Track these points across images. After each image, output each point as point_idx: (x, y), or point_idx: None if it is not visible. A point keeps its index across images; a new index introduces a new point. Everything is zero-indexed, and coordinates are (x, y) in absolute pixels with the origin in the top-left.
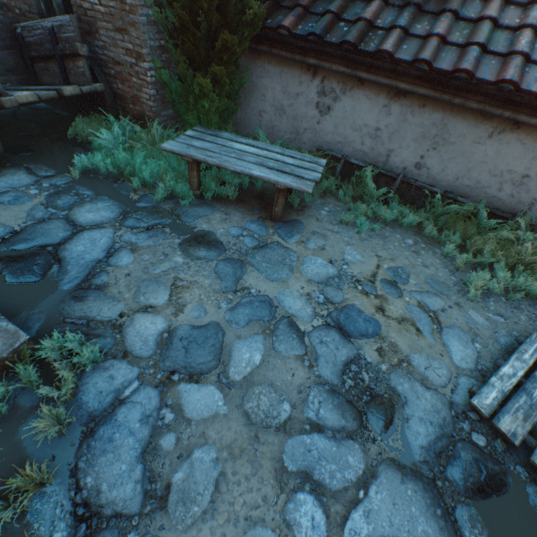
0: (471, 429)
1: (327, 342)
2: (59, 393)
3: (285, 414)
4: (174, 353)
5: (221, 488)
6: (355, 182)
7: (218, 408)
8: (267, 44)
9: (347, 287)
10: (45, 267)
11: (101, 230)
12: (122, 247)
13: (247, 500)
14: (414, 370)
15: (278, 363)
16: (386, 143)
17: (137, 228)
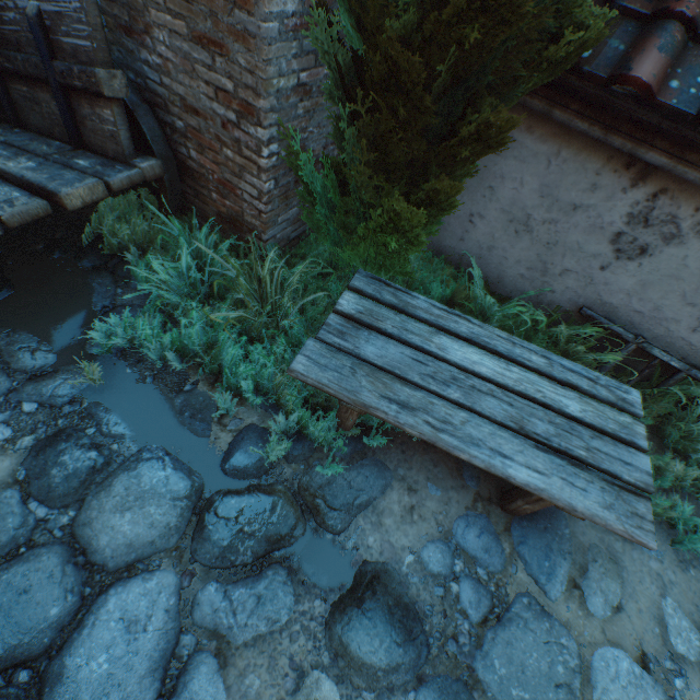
0: None
1: None
2: None
3: None
4: None
5: None
6: (648, 389)
7: None
8: (545, 93)
9: None
10: None
11: (149, 579)
12: (196, 653)
13: None
14: None
15: None
16: None
17: (229, 567)
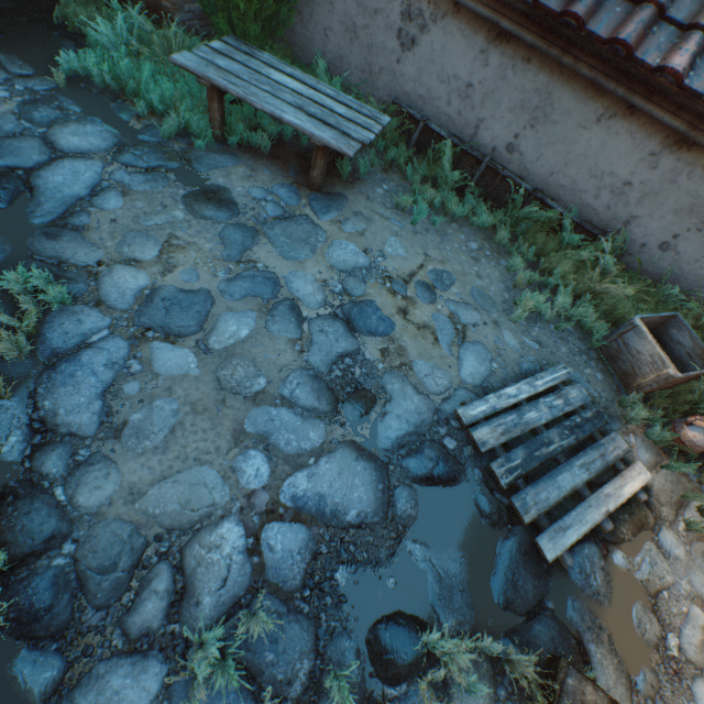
0: (447, 434)
1: (328, 333)
2: (20, 325)
3: (258, 387)
4: (152, 312)
5: (177, 434)
6: (432, 158)
7: (190, 369)
8: None
9: (374, 282)
10: (14, 193)
11: (88, 161)
12: (110, 188)
13: (201, 447)
14: (414, 375)
15: (266, 342)
16: (477, 109)
17: (133, 167)
